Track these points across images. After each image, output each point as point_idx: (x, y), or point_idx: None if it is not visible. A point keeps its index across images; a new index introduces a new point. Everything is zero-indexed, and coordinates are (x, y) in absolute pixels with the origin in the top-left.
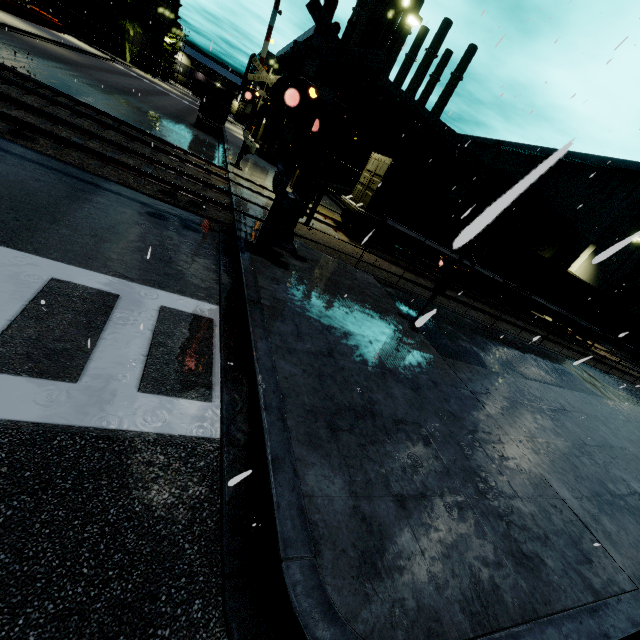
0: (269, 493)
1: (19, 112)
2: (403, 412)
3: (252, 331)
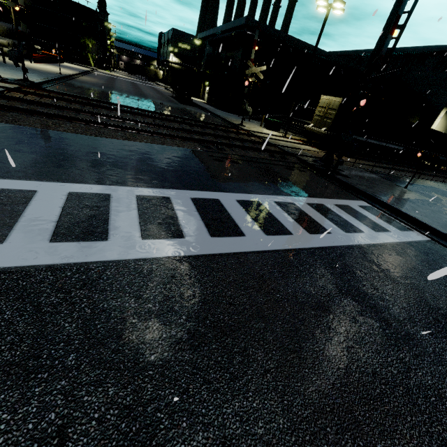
0: None
1: (195, 136)
2: None
3: (393, 206)
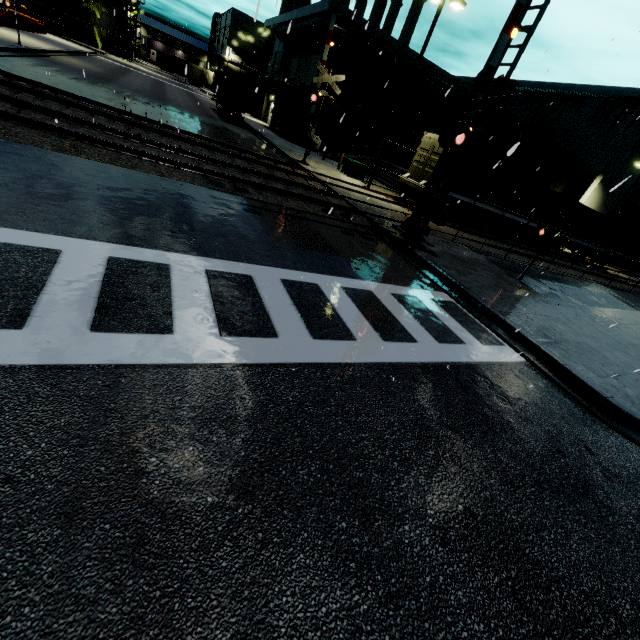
0: (575, 378)
1: (206, 165)
2: (574, 338)
3: (485, 305)
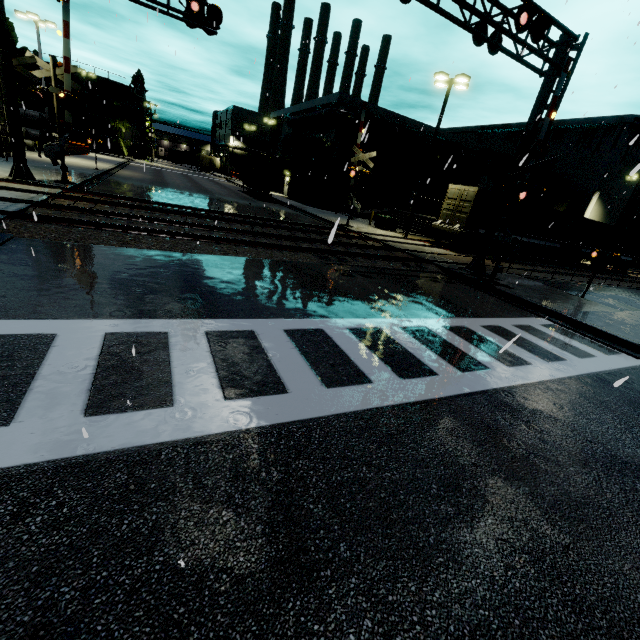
0: None
1: (302, 244)
2: None
3: (584, 323)
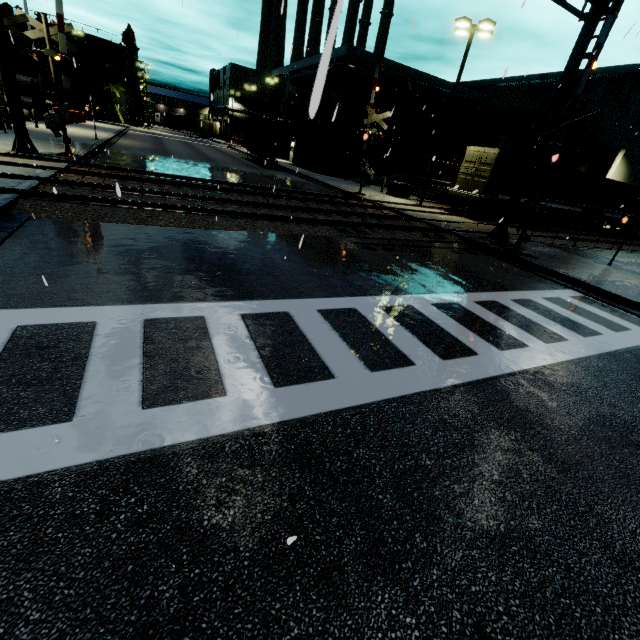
0: None
1: (318, 216)
2: None
3: (616, 294)
